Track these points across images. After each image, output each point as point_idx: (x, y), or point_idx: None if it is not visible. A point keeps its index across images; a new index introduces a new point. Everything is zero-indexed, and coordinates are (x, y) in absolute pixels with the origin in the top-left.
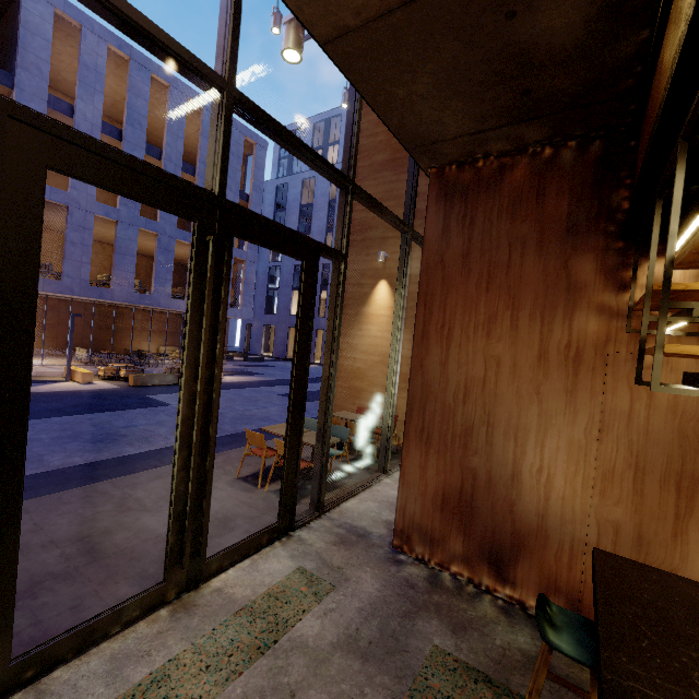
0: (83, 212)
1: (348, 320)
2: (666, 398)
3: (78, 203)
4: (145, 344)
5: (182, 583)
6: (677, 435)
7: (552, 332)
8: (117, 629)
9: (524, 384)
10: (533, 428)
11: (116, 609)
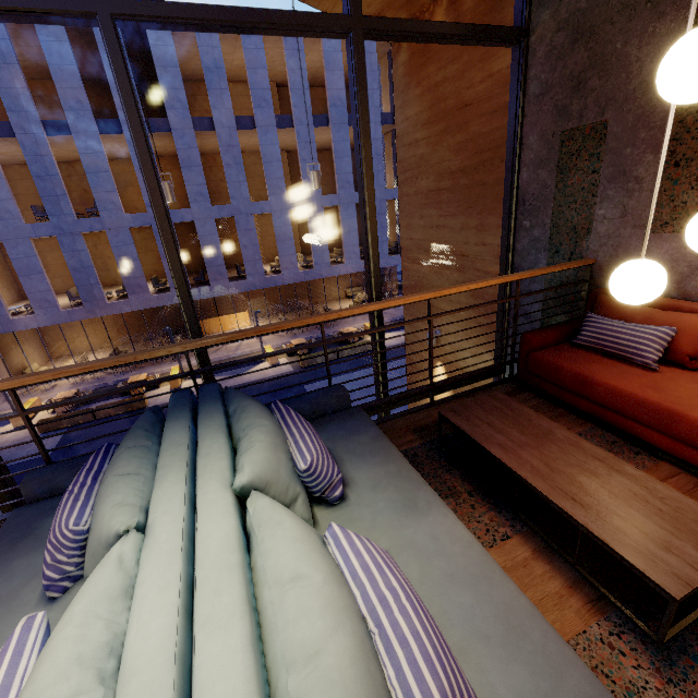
0: (245, 216)
1: None
2: None
3: (239, 211)
4: (335, 289)
5: None
6: None
7: None
8: None
9: None
10: None
11: None
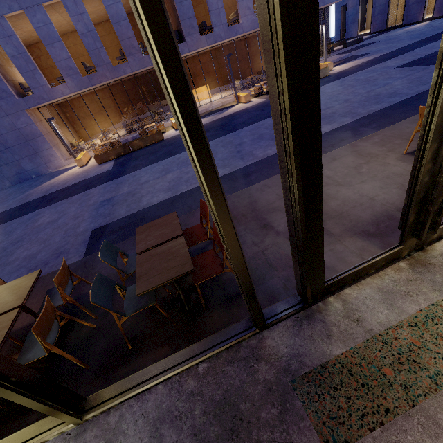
0: None
1: None
2: None
3: None
4: None
5: (412, 246)
6: None
7: None
8: (372, 271)
9: None
10: None
11: (372, 262)
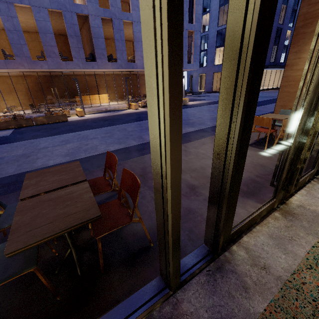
0: (118, 20)
1: (304, 38)
2: None
3: (115, 15)
4: None
5: (279, 200)
6: None
7: None
8: (258, 220)
9: None
10: None
11: (260, 211)
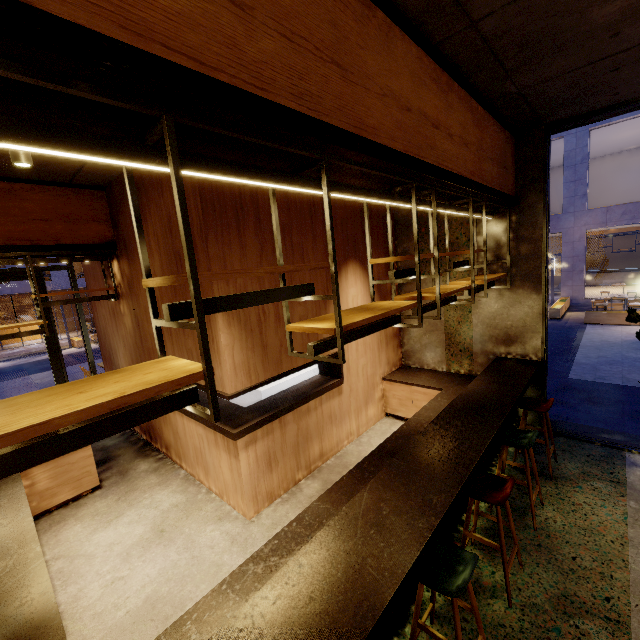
0: None
1: None
2: (128, 328)
3: None
4: None
5: None
6: (133, 345)
7: (108, 301)
8: None
9: (111, 328)
10: (117, 349)
11: None
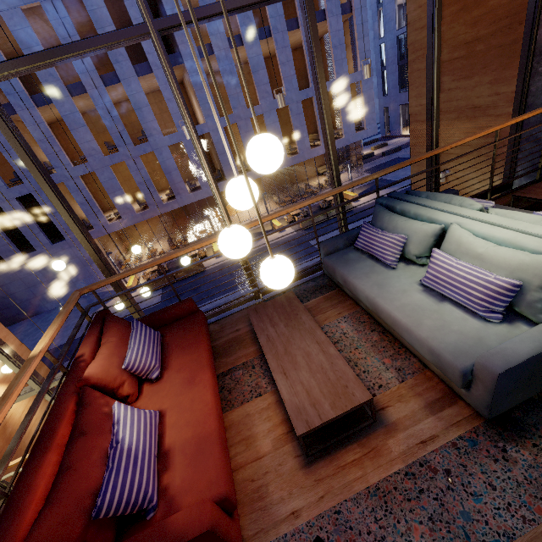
0: (244, 121)
1: None
2: None
3: (239, 117)
4: (308, 170)
5: None
6: None
7: None
8: None
9: None
10: None
11: None
